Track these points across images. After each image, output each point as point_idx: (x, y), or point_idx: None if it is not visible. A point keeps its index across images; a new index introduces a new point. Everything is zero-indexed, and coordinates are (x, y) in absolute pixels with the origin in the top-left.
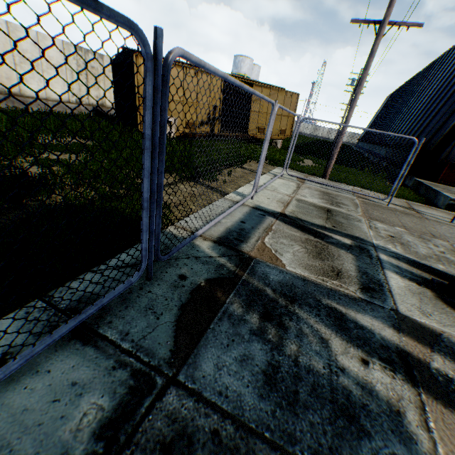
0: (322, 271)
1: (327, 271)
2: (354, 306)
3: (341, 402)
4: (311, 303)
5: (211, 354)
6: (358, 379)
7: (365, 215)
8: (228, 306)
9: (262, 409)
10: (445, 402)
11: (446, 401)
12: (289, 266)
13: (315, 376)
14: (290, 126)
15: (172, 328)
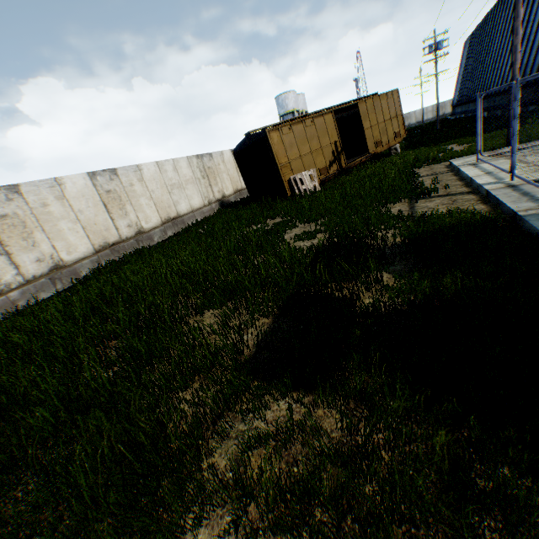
0: None
1: None
2: None
3: None
4: None
5: None
6: None
7: None
8: None
9: None
10: None
11: None
12: None
13: None
14: (401, 125)
15: None
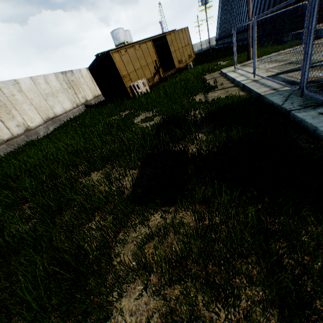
0: None
1: None
2: None
3: None
4: None
5: None
6: None
7: None
8: None
9: None
10: None
11: None
12: None
13: None
14: (192, 50)
15: None
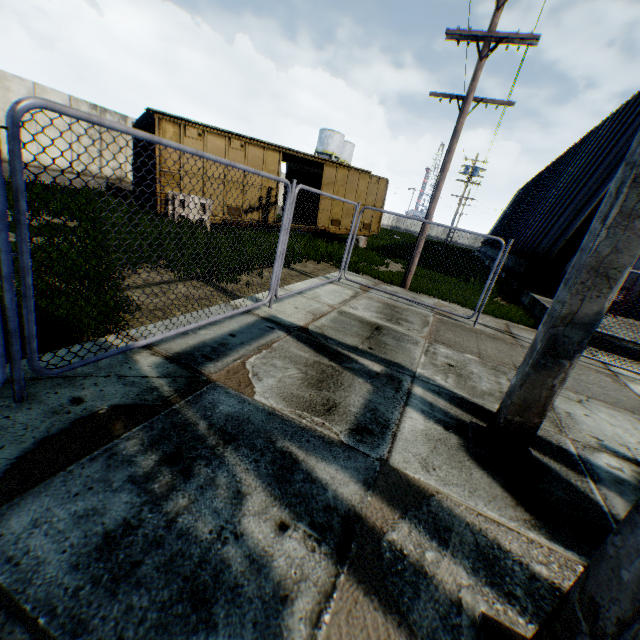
0: (308, 404)
1: (315, 405)
2: (324, 451)
3: (202, 579)
4: (256, 445)
5: (40, 505)
6: (255, 549)
7: (431, 336)
8: (121, 442)
9: (63, 584)
10: (372, 587)
11: (374, 586)
12: (261, 395)
13: (187, 542)
14: (377, 219)
15: (5, 467)
